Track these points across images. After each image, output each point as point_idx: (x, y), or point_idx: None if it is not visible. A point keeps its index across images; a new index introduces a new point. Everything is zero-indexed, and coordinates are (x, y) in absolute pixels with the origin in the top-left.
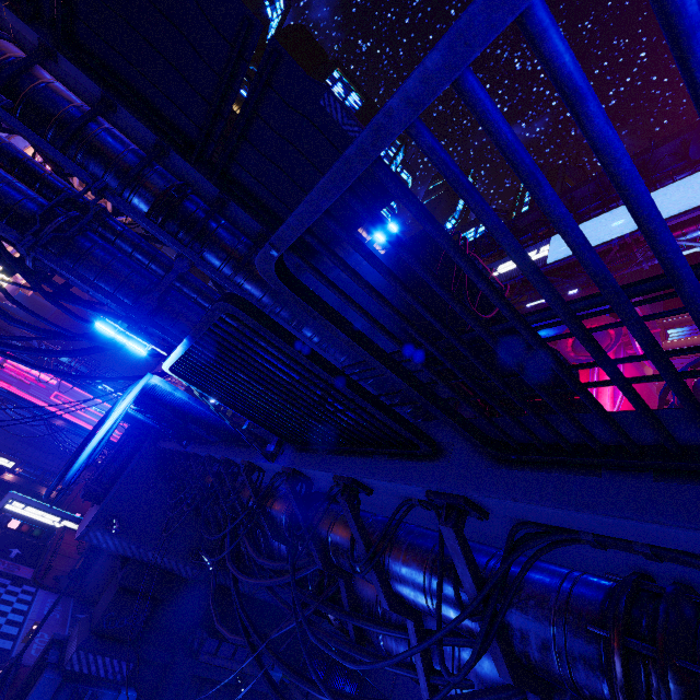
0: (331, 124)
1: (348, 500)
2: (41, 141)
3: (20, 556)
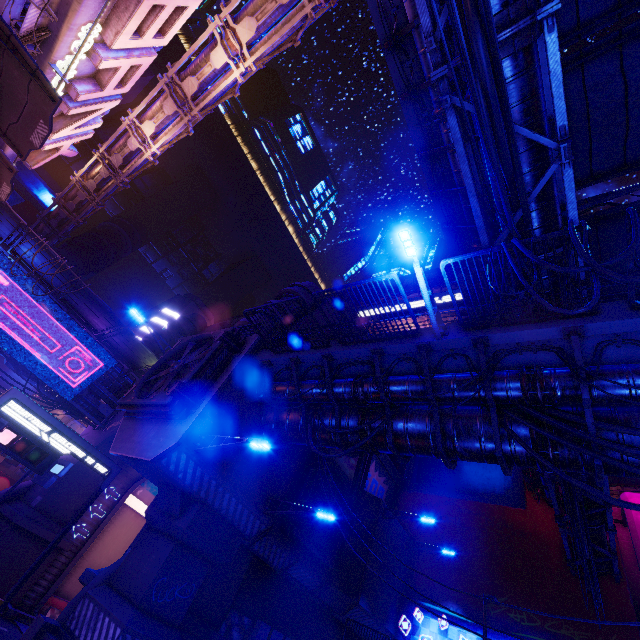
0: None
1: None
2: None
3: None
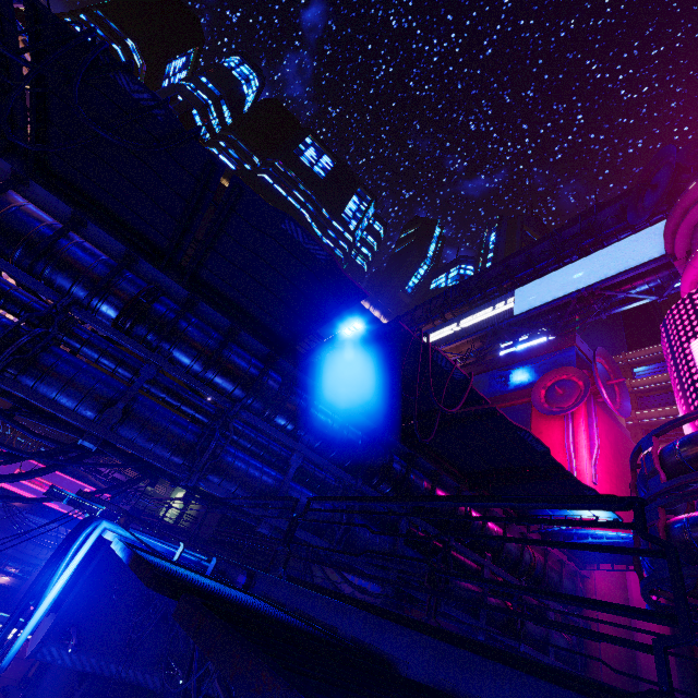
0: (294, 242)
1: None
2: (6, 265)
3: None
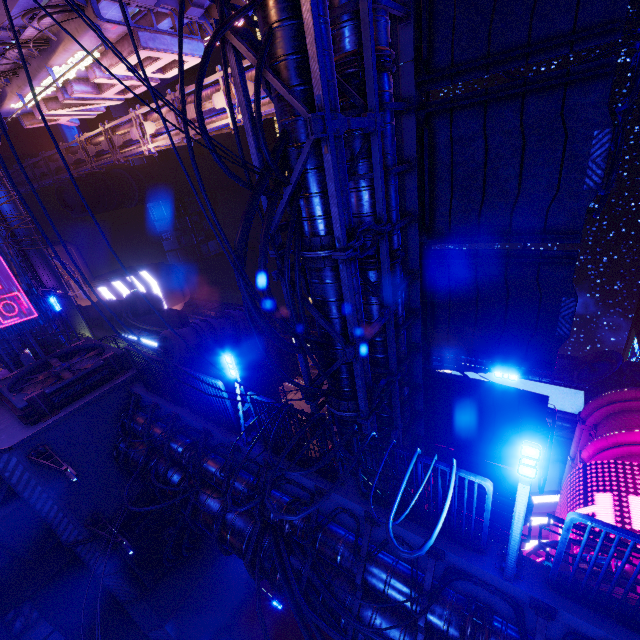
0: (554, 310)
1: None
2: (382, 172)
3: None
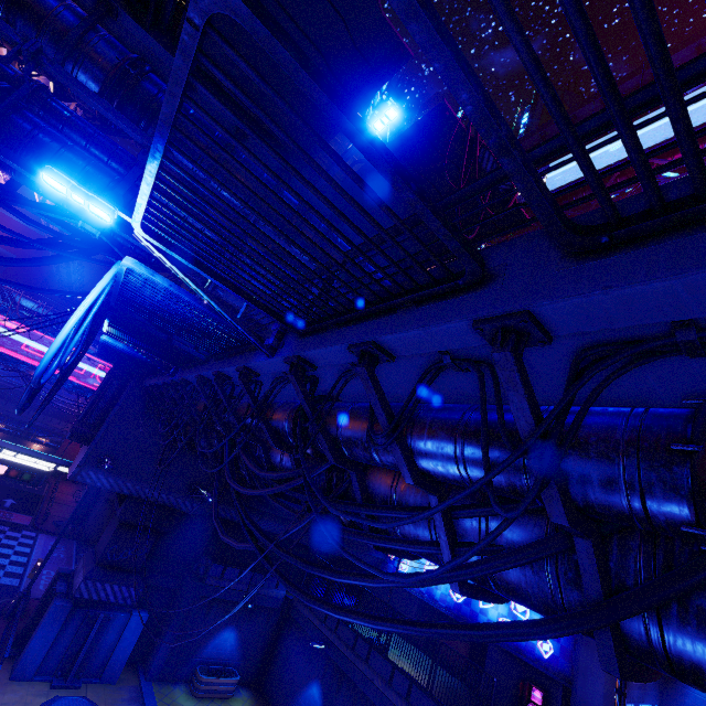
0: None
1: (367, 367)
2: None
3: (15, 505)
